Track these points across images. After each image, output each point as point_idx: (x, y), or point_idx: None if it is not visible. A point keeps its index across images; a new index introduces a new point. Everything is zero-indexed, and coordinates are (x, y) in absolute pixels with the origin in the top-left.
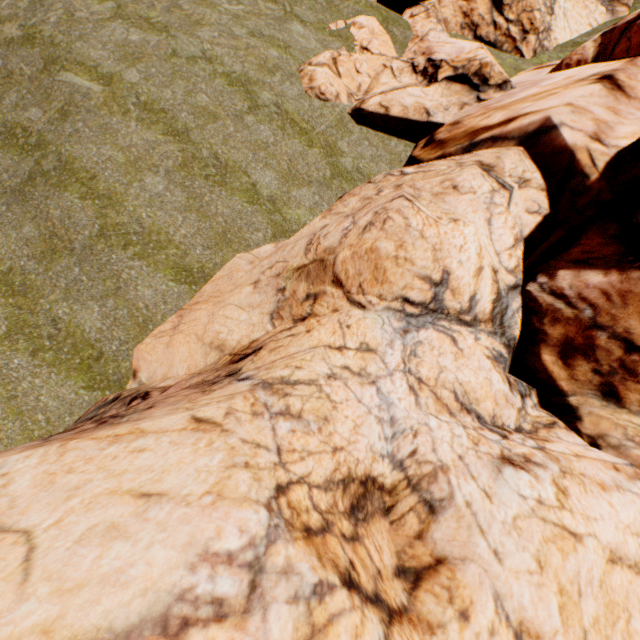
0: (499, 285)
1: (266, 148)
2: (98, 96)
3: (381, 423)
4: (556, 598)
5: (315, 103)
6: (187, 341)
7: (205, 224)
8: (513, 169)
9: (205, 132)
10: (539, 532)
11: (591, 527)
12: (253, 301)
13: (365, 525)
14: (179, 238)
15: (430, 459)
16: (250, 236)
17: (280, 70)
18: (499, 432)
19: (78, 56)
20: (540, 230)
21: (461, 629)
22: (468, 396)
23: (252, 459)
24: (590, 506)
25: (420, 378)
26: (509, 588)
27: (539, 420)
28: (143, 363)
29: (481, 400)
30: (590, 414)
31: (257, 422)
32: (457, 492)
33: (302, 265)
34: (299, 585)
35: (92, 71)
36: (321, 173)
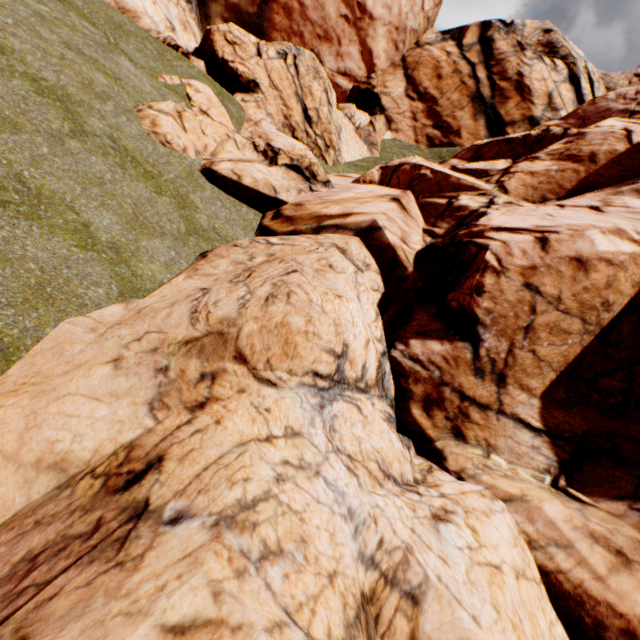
0: (378, 353)
1: (101, 184)
2: None
3: (347, 520)
4: (514, 635)
5: (160, 149)
6: None
7: (4, 272)
8: (358, 254)
9: None
10: (483, 578)
11: (499, 554)
12: (117, 387)
13: None
14: None
15: (397, 544)
16: (86, 293)
17: (113, 100)
18: (413, 490)
19: None
20: (382, 304)
21: None
22: (385, 462)
23: None
24: (490, 535)
25: (350, 455)
26: None
27: (422, 467)
28: None
29: (392, 462)
30: (451, 453)
31: (248, 586)
32: (428, 570)
33: (192, 338)
34: None
35: None
36: (175, 226)
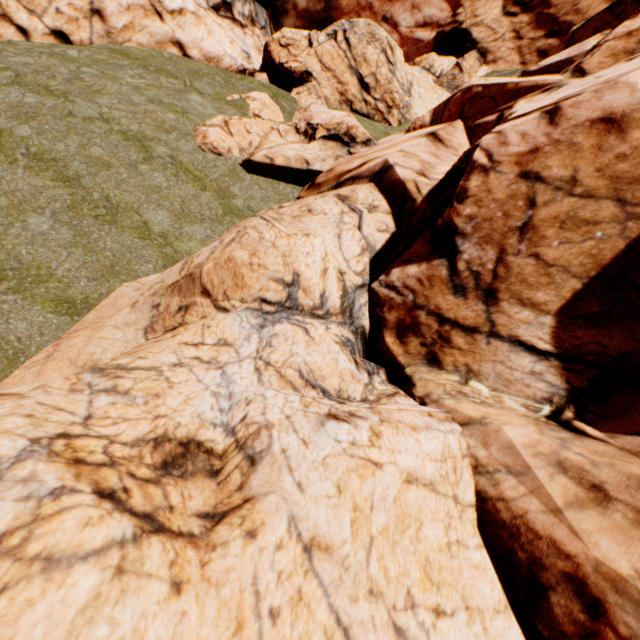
0: (346, 284)
1: (159, 191)
2: None
3: (216, 396)
4: (350, 514)
5: (209, 155)
6: (60, 367)
7: (92, 258)
8: (365, 199)
9: (97, 178)
10: (345, 465)
11: (394, 457)
12: (129, 319)
13: (179, 480)
14: (62, 271)
15: (257, 420)
16: (139, 267)
17: (176, 129)
18: (340, 401)
19: None
20: (390, 244)
21: (245, 545)
22: (314, 374)
23: (42, 414)
24: (398, 443)
25: (269, 362)
26: (307, 512)
27: (384, 392)
28: None
29: (327, 377)
30: (421, 379)
31: (73, 396)
32: (276, 443)
33: (175, 281)
34: (37, 489)
35: None
36: (214, 212)
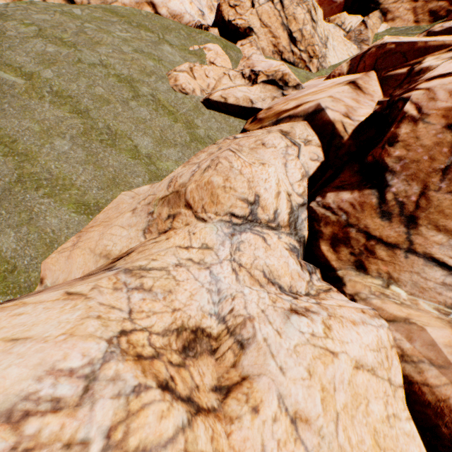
0: (292, 203)
1: (145, 122)
2: (21, 86)
3: (210, 292)
4: (319, 394)
5: (179, 95)
6: (83, 253)
7: (99, 172)
8: (301, 134)
9: (101, 111)
10: (310, 353)
11: (344, 347)
12: (131, 222)
13: (194, 360)
14: (80, 182)
15: (242, 313)
16: (133, 180)
17: (155, 74)
18: (293, 296)
19: (7, 60)
20: (319, 171)
21: (252, 419)
22: (273, 274)
23: (105, 314)
24: (345, 335)
25: (241, 264)
26: (289, 390)
27: (321, 288)
28: (49, 272)
29: (282, 276)
30: (350, 281)
31: (116, 294)
32: (258, 332)
33: (165, 196)
34: (123, 387)
35: (17, 70)
36: (183, 139)
